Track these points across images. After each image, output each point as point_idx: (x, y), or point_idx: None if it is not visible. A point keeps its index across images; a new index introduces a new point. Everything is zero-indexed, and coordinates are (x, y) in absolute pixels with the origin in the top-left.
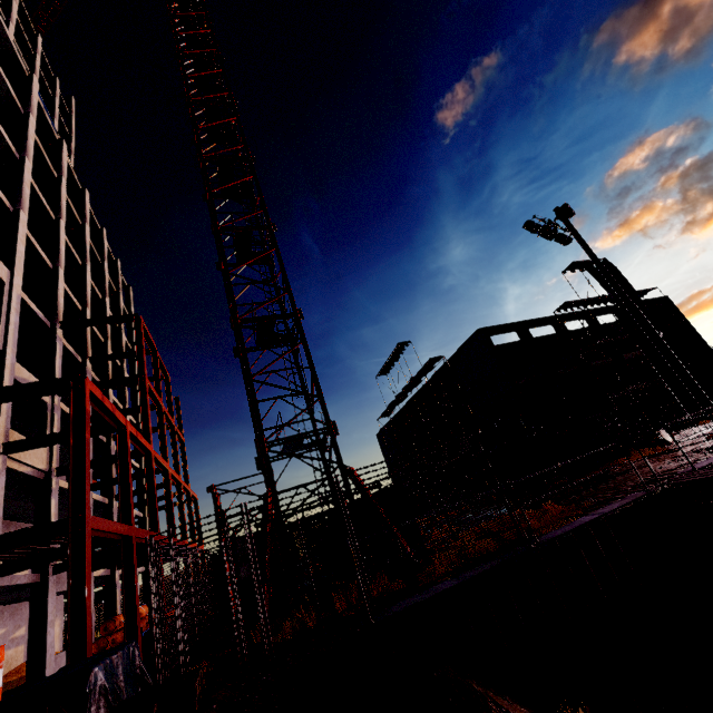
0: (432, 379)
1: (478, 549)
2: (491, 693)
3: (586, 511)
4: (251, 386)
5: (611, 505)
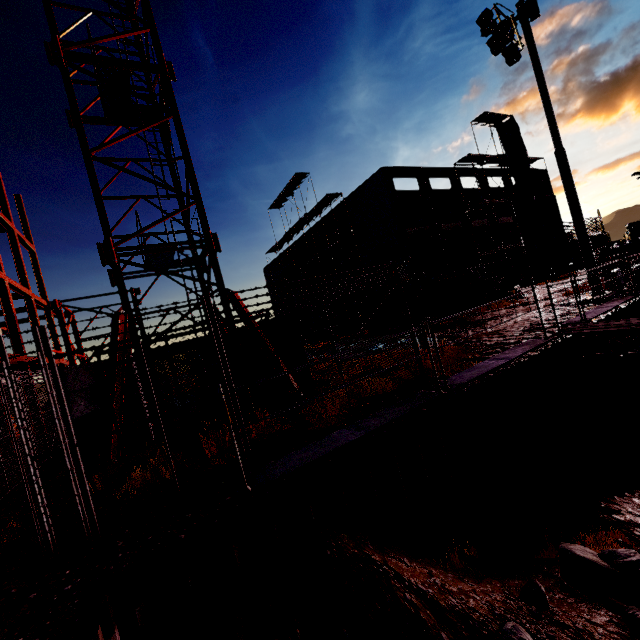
0: (326, 218)
1: (374, 389)
2: (389, 558)
3: (482, 355)
4: (88, 164)
5: (510, 350)
